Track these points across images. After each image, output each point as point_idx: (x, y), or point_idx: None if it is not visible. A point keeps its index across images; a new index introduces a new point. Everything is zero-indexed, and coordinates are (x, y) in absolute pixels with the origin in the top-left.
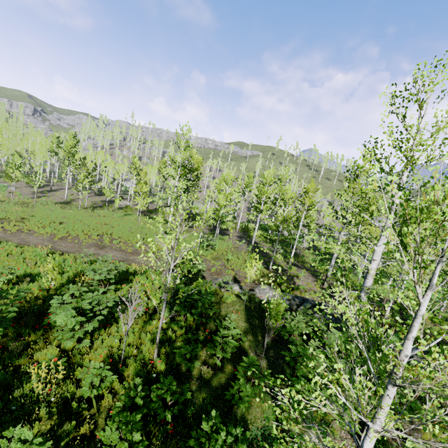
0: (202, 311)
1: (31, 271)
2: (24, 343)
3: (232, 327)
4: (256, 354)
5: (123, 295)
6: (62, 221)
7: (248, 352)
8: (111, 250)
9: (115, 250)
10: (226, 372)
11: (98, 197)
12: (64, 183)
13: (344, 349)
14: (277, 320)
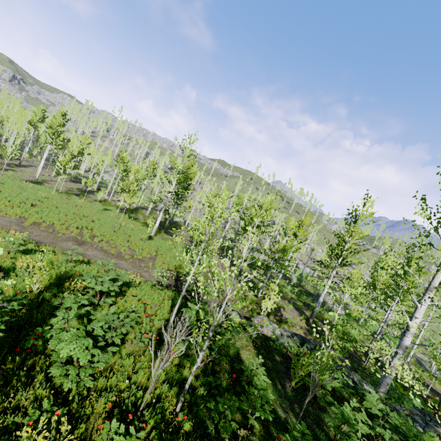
0: (220, 347)
1: (1, 262)
2: (1, 376)
3: (262, 374)
4: (283, 409)
5: (121, 311)
6: (34, 203)
7: (274, 406)
8: (92, 248)
9: (96, 248)
10: (257, 434)
11: (73, 184)
12: (35, 160)
13: (381, 414)
14: (303, 368)
